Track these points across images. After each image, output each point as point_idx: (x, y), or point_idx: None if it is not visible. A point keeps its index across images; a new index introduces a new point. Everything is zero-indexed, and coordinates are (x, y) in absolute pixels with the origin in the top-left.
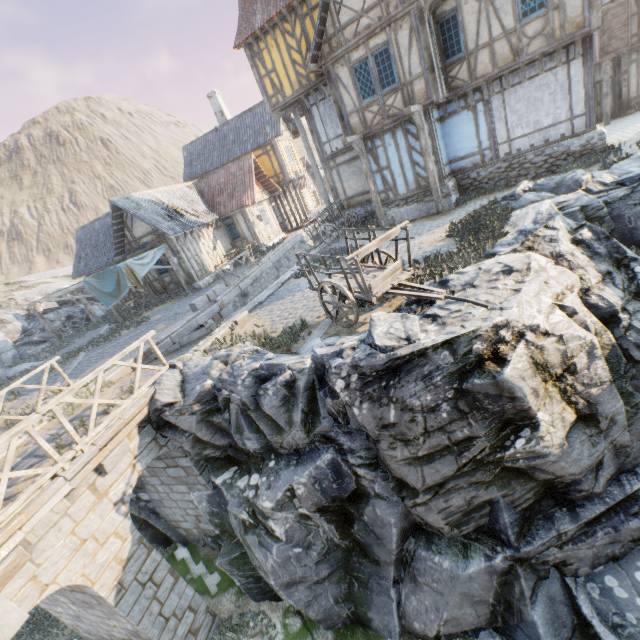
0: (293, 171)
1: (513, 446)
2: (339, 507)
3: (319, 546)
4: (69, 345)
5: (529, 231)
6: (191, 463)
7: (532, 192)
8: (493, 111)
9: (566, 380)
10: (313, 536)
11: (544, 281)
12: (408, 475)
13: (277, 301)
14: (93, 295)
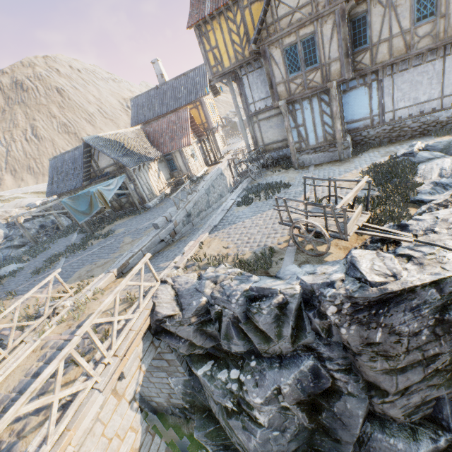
0: (214, 121)
1: None
2: (311, 399)
3: (292, 429)
4: (46, 250)
5: (446, 184)
6: (175, 357)
7: (425, 151)
8: (384, 88)
9: None
10: (288, 422)
11: None
12: (383, 381)
13: (230, 225)
14: (64, 210)
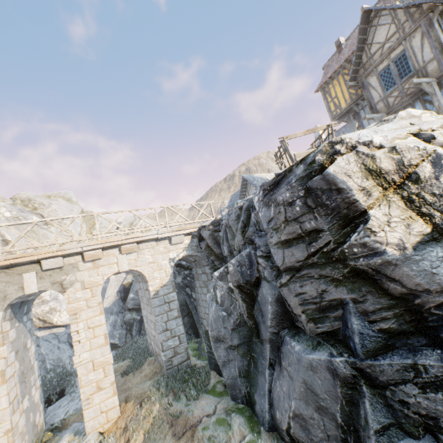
0: None
1: (349, 240)
2: (250, 291)
3: (235, 316)
4: None
5: None
6: (209, 270)
7: None
8: None
9: (409, 188)
10: (233, 307)
11: (409, 123)
12: (277, 257)
13: None
14: None
